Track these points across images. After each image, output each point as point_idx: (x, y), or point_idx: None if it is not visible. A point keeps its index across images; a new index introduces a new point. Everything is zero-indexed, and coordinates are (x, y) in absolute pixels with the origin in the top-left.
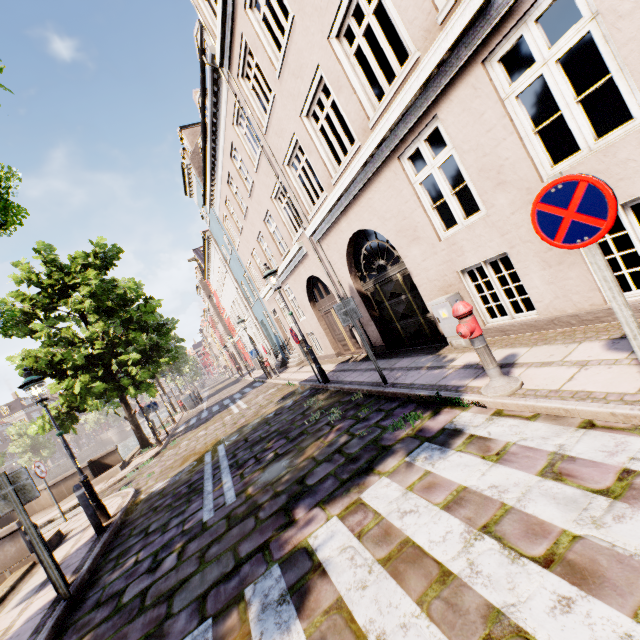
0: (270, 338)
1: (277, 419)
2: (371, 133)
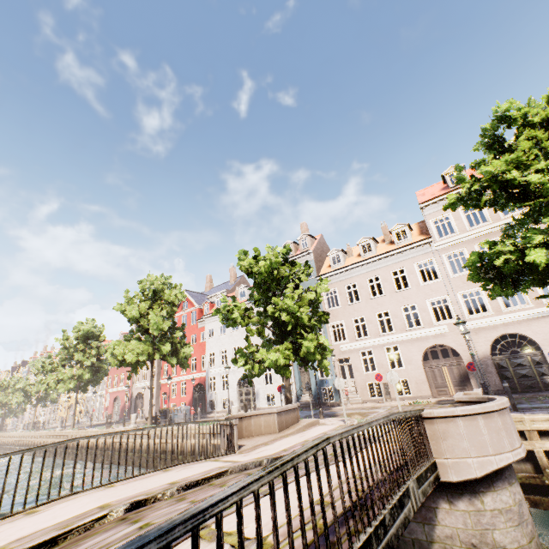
0: (299, 381)
1: None
2: (542, 305)
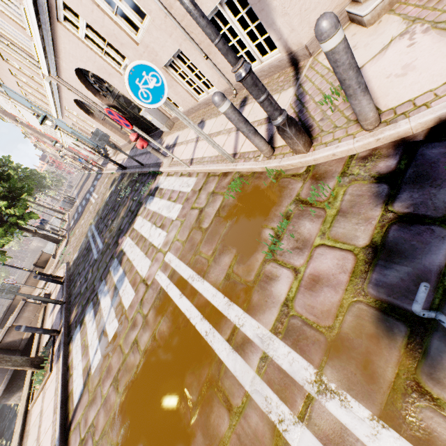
0: (87, 141)
1: (110, 201)
2: None
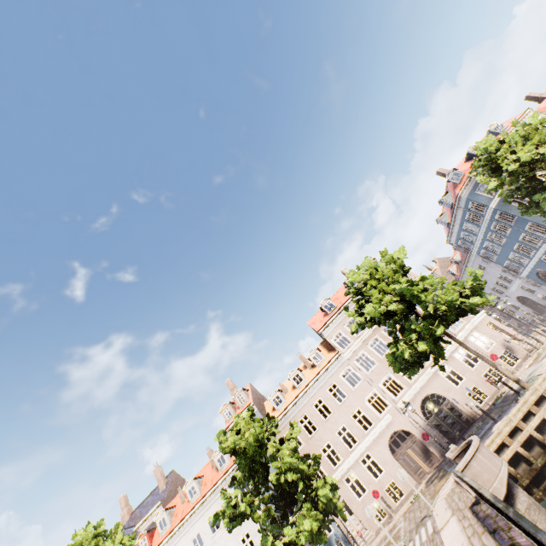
0: None
1: None
2: (426, 368)
